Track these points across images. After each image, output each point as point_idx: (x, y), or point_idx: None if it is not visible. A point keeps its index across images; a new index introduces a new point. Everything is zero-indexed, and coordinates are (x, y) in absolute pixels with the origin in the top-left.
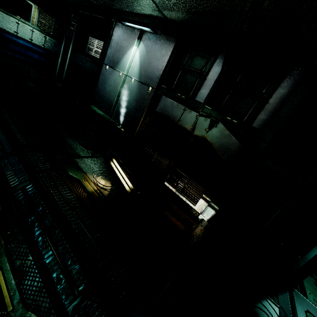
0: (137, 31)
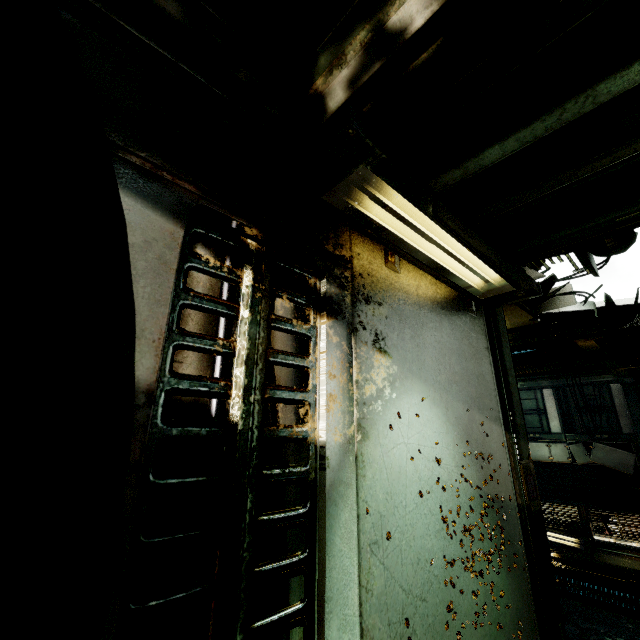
0: None
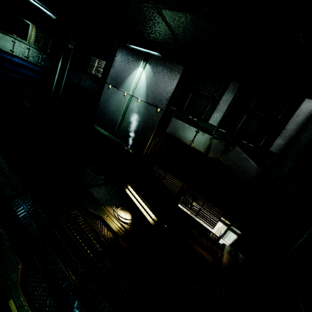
0: (143, 53)
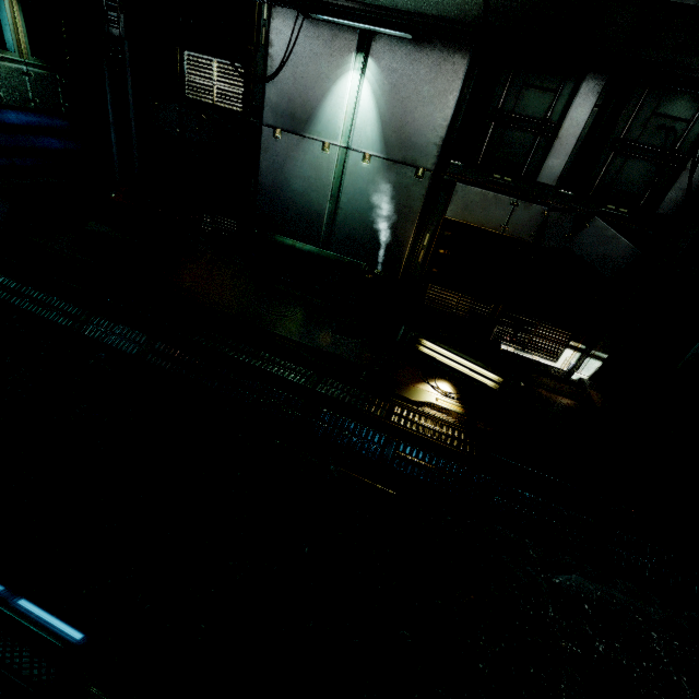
0: (352, 31)
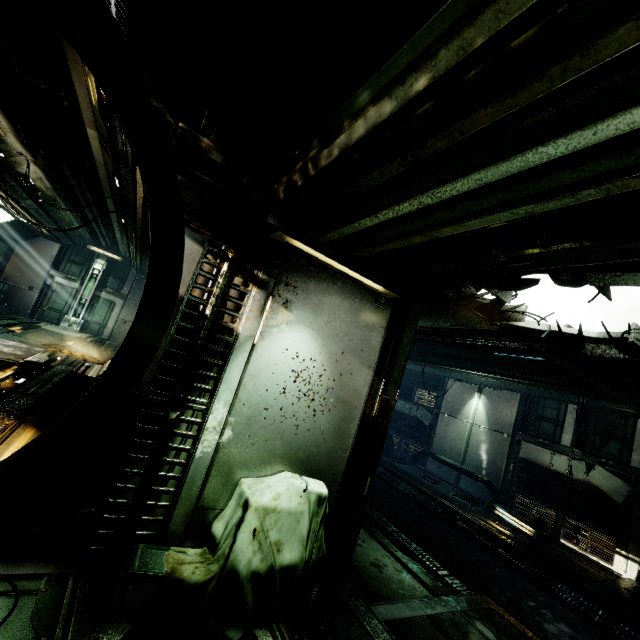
0: (475, 386)
